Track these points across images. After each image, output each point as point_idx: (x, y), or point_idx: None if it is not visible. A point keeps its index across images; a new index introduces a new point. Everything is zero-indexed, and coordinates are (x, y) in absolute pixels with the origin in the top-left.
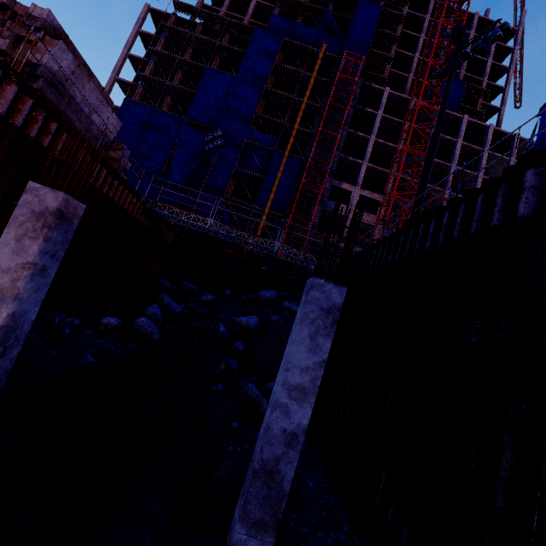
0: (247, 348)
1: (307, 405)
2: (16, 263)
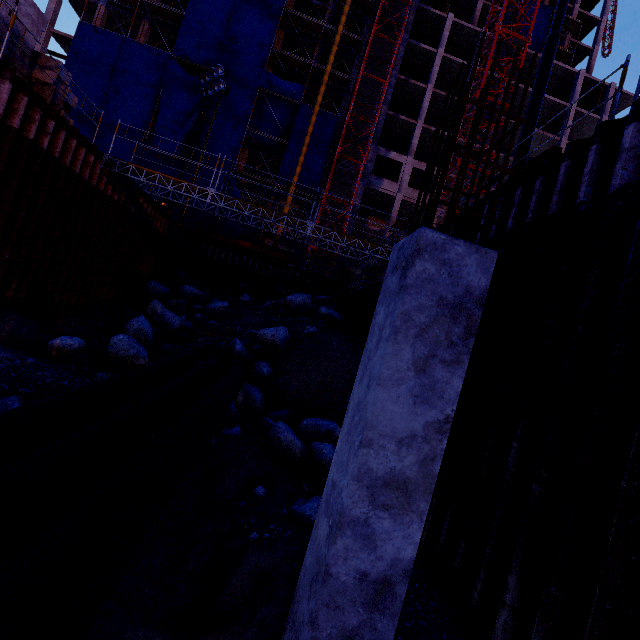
0: (275, 371)
1: (412, 518)
2: None
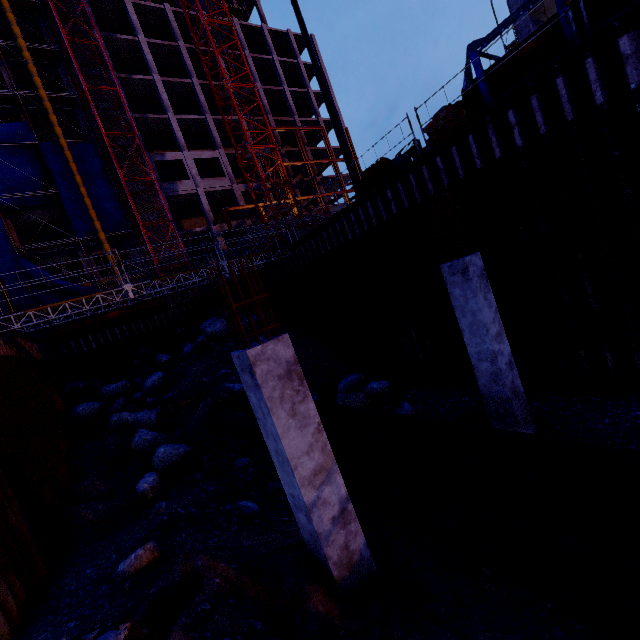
0: None
1: (505, 340)
2: (311, 434)
